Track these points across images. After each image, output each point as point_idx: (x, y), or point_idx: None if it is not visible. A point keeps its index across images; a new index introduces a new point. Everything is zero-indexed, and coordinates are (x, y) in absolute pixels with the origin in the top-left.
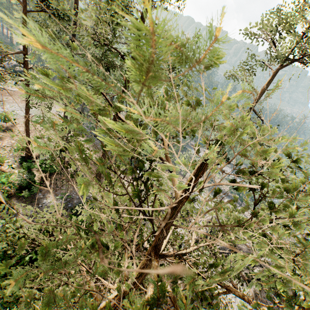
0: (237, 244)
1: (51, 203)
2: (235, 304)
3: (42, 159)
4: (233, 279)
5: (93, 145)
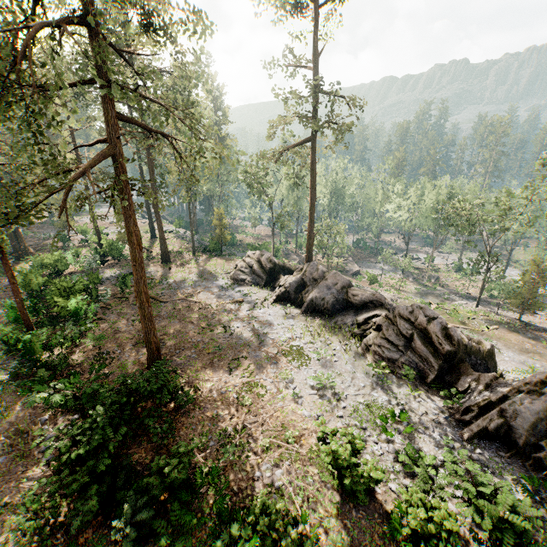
0: (350, 290)
1: (107, 275)
2: (312, 354)
3: (105, 241)
4: (328, 333)
5: (185, 244)
